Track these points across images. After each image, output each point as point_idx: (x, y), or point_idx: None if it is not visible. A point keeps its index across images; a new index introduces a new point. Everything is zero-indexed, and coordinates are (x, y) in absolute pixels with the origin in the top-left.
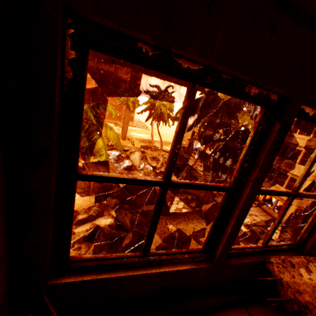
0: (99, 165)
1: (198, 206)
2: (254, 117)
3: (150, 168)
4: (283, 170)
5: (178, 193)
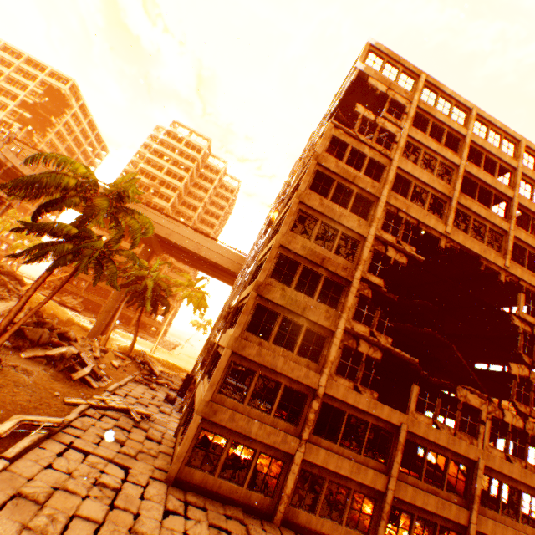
0: None
1: None
2: (243, 285)
3: None
4: (222, 347)
5: None
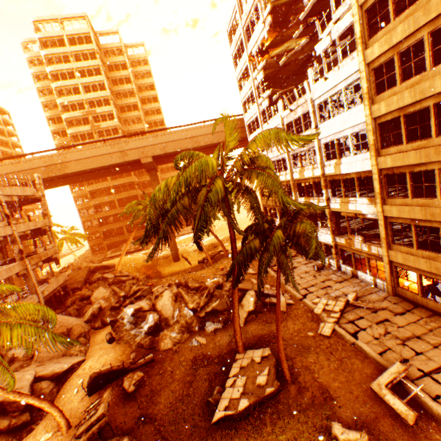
0: (109, 343)
1: (272, 378)
2: (323, 148)
3: (190, 313)
4: (421, 220)
5: (238, 351)
